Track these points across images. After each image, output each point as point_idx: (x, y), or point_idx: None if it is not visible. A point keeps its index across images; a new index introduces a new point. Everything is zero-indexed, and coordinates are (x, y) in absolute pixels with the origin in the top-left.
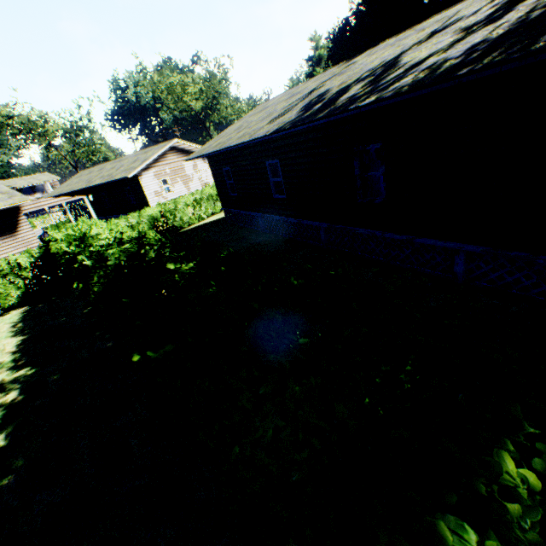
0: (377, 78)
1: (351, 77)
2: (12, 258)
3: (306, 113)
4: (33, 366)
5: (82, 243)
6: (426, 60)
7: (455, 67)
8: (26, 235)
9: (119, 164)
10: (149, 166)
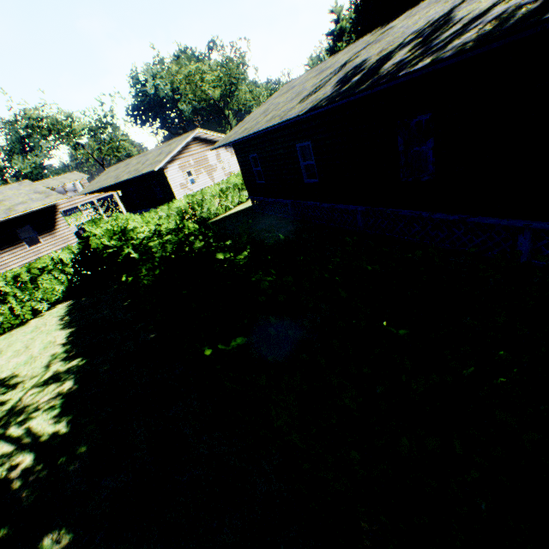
0: (427, 38)
1: (391, 42)
2: (55, 255)
3: (344, 86)
4: (84, 357)
5: (123, 237)
6: (489, 10)
7: (536, 12)
8: (64, 233)
9: (144, 158)
10: (174, 159)
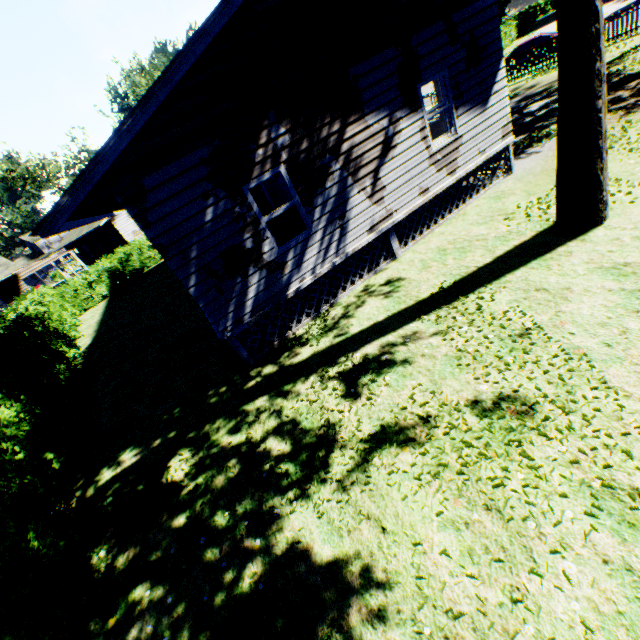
0: None
1: None
2: None
3: None
4: None
5: None
6: None
7: None
8: None
9: None
10: None
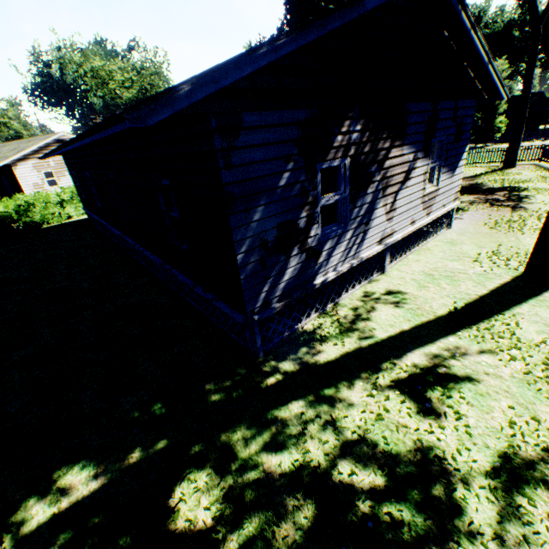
0: None
1: None
2: None
3: None
4: None
5: None
6: None
7: None
8: None
9: None
10: (27, 157)
